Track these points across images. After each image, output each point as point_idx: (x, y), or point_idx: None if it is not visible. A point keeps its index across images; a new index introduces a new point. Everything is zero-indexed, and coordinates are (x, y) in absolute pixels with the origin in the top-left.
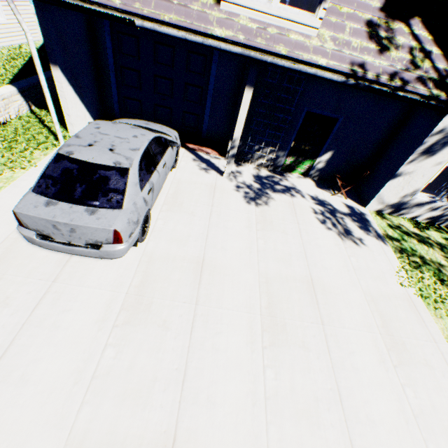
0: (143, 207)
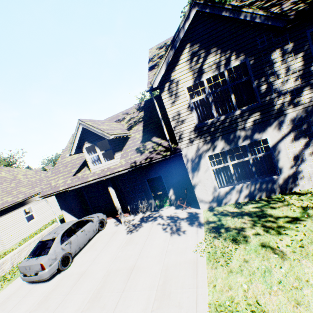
0: (60, 251)
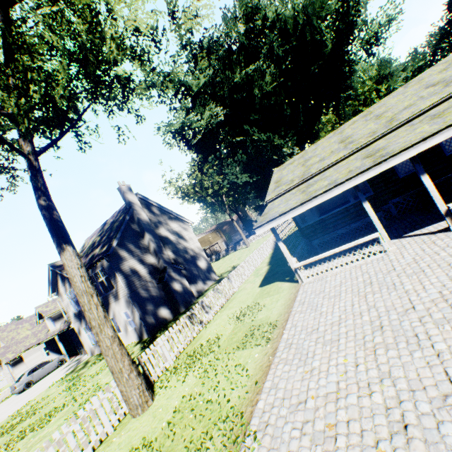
0: (26, 380)
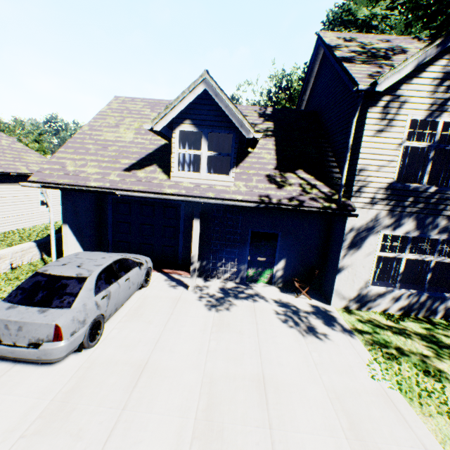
0: (93, 309)
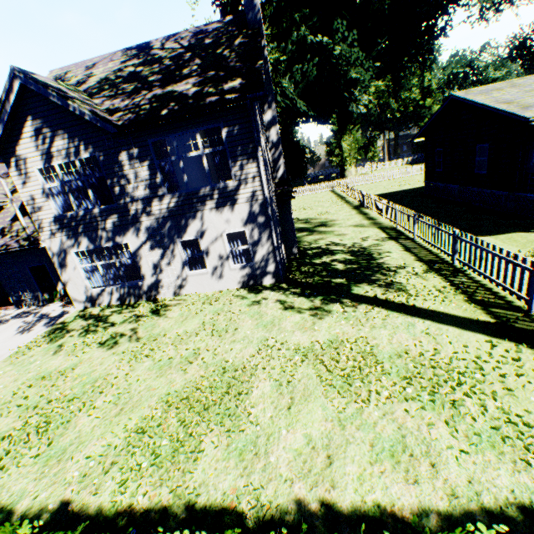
0: None
